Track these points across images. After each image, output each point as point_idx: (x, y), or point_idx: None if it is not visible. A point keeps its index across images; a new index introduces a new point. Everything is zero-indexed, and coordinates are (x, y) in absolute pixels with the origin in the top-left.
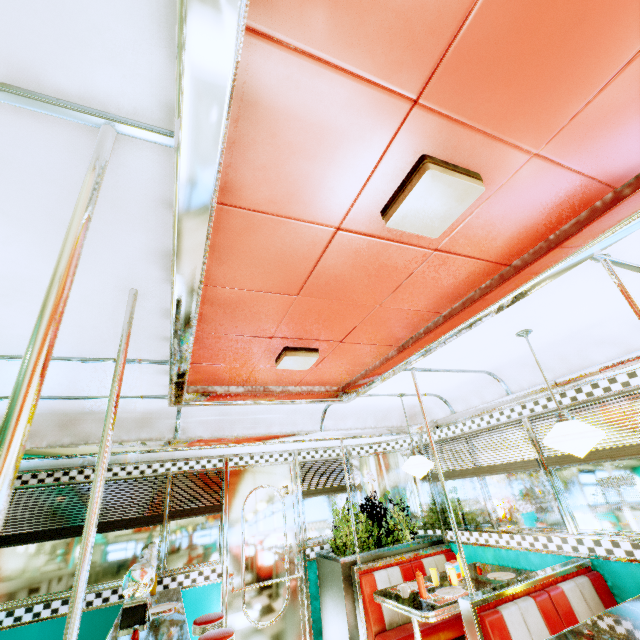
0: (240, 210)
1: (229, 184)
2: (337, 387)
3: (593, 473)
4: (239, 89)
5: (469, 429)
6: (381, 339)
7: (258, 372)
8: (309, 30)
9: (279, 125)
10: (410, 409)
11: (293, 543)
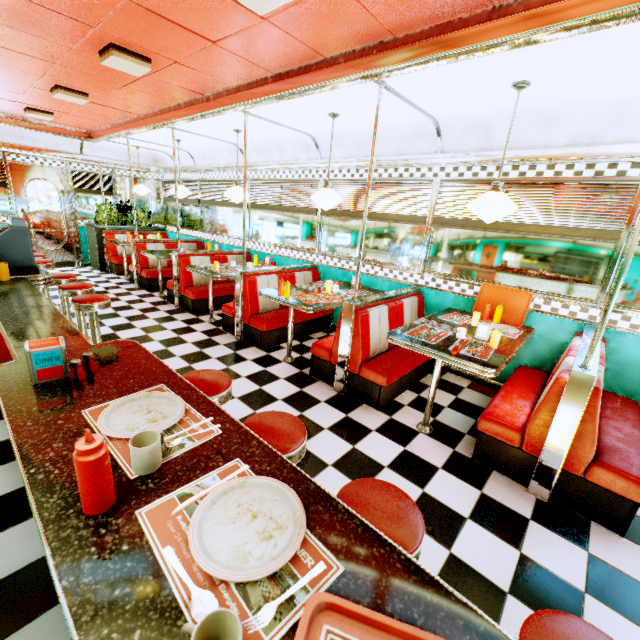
0: None
1: None
2: (86, 131)
3: (212, 210)
4: None
5: (182, 178)
6: (96, 119)
7: (14, 110)
8: None
9: None
10: (155, 156)
11: (68, 216)
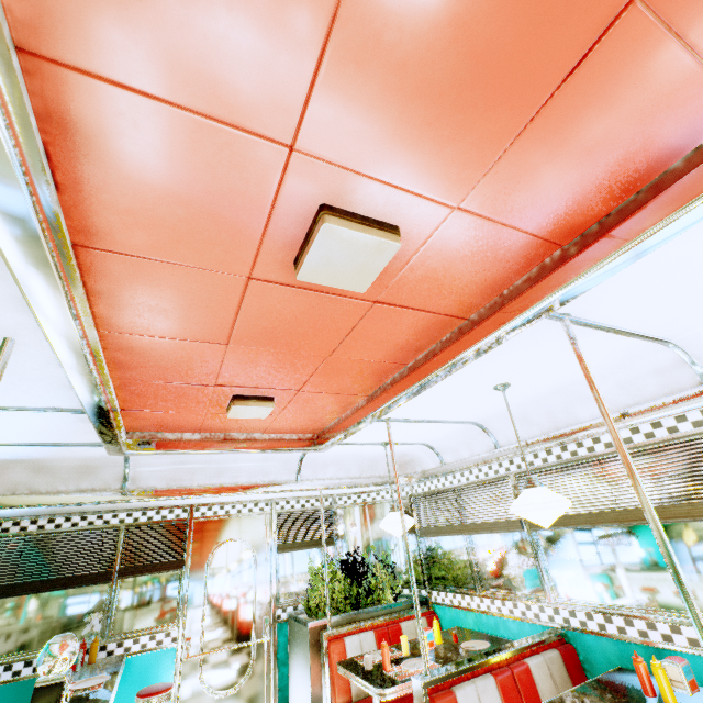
0: (119, 255)
1: (93, 227)
2: (312, 434)
3: (573, 538)
4: (61, 125)
5: (458, 482)
6: (345, 389)
7: (212, 419)
8: (124, 63)
9: (130, 166)
10: (400, 457)
11: (263, 603)
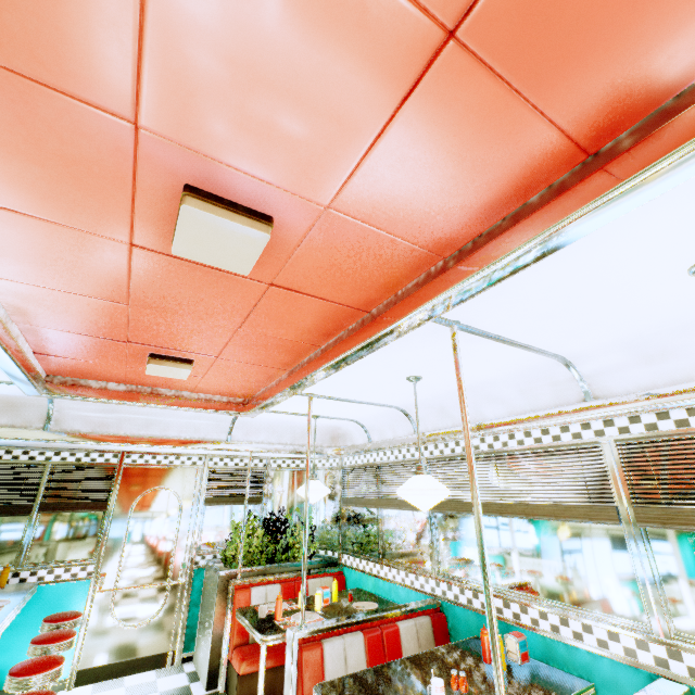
0: None
1: None
2: (243, 399)
3: (463, 523)
4: None
5: (381, 460)
6: (264, 361)
7: (135, 373)
8: None
9: None
10: (334, 430)
11: (183, 549)
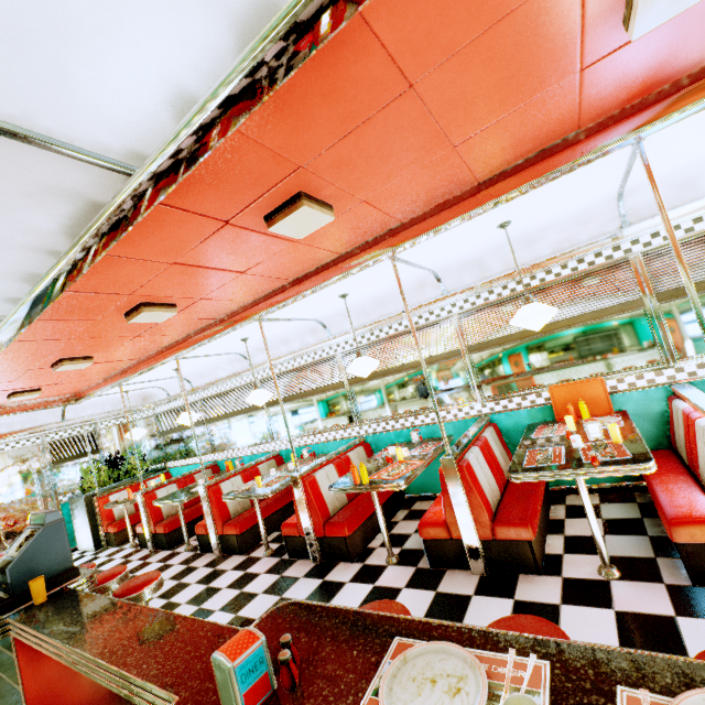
0: None
1: None
2: (71, 395)
3: (221, 425)
4: None
5: (178, 405)
6: (88, 379)
7: None
8: None
9: None
10: (143, 394)
11: (47, 496)
